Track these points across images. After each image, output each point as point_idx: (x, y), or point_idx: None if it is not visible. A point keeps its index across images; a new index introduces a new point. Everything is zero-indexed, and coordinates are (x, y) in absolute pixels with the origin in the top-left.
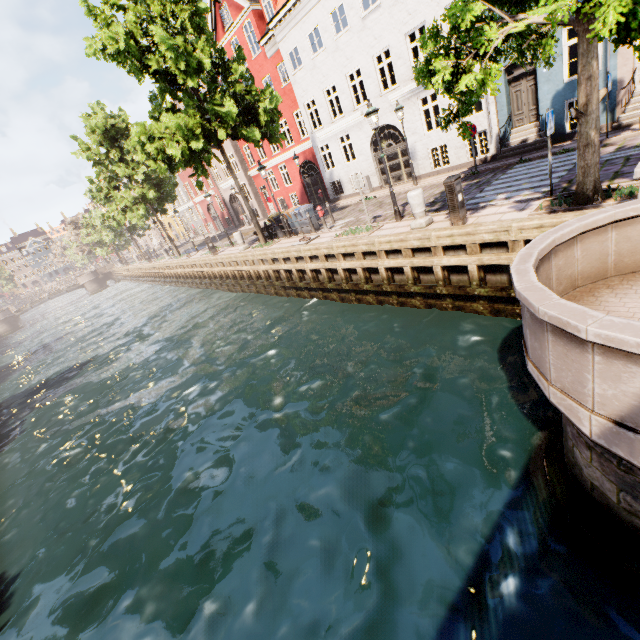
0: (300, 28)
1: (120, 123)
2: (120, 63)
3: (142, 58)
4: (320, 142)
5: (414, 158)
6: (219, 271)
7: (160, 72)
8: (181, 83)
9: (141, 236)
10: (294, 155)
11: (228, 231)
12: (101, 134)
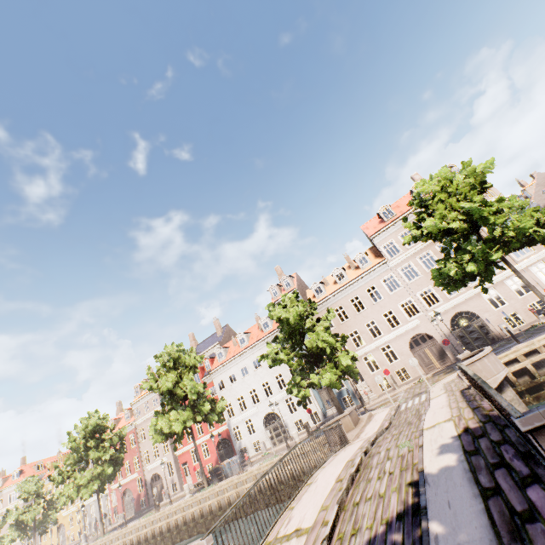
0: (225, 373)
1: (103, 422)
2: (155, 390)
3: (173, 388)
4: (233, 424)
5: (287, 427)
6: (160, 526)
7: (177, 393)
8: (189, 397)
9: (44, 533)
10: (218, 433)
11: (143, 510)
12: (89, 429)
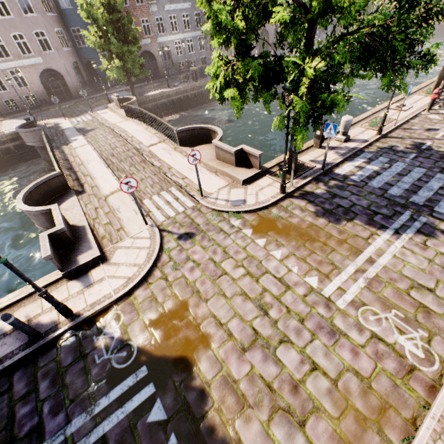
0: None
1: None
2: None
3: None
4: None
5: None
6: None
7: None
8: None
9: None
10: None
11: None
12: None
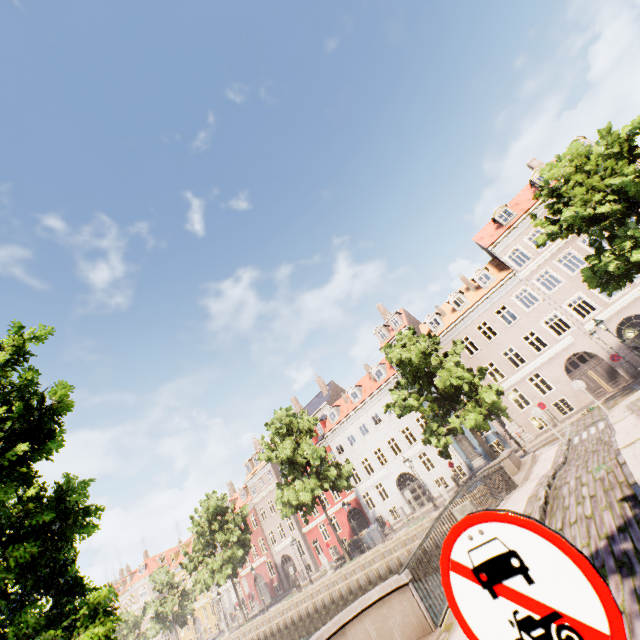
0: (342, 435)
1: (222, 503)
2: (273, 461)
3: (293, 456)
4: (362, 491)
5: (427, 487)
6: (306, 607)
7: (298, 461)
8: (312, 463)
9: (183, 625)
10: (347, 502)
11: (279, 596)
12: (211, 511)
